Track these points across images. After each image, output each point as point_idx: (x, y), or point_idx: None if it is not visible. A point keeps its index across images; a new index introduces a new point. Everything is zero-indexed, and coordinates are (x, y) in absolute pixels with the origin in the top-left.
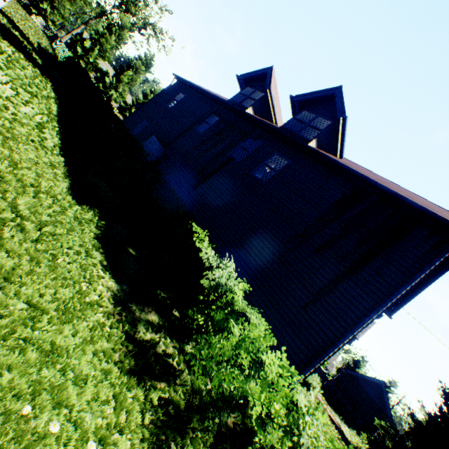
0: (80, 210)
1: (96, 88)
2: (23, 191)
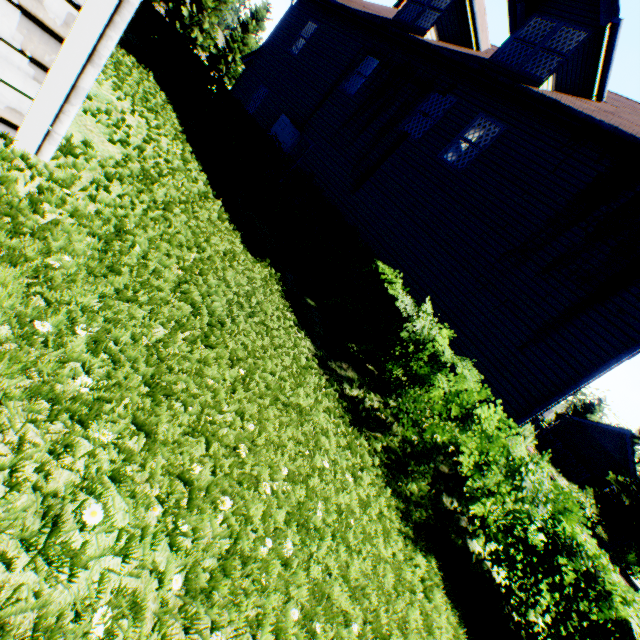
0: (260, 268)
1: (193, 53)
2: (225, 265)
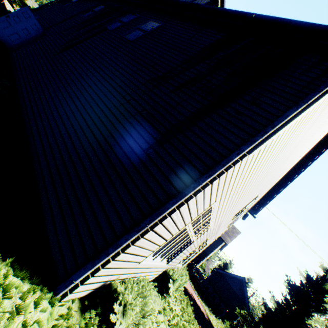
0: None
1: None
2: None
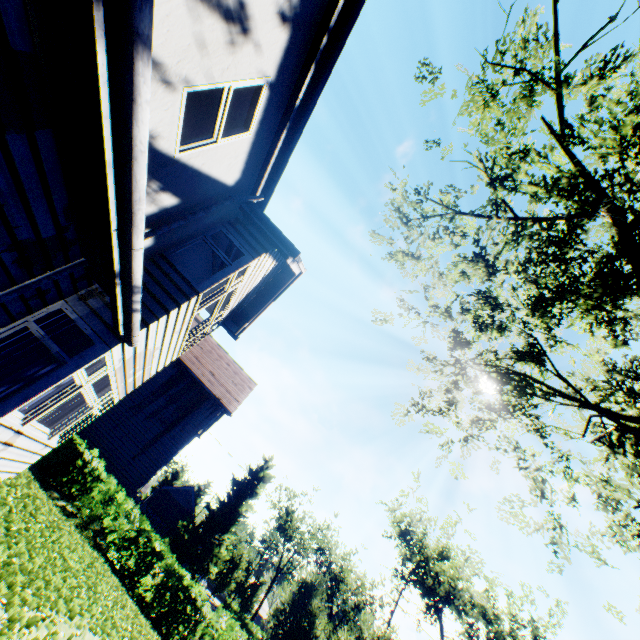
0: None
1: None
2: None
